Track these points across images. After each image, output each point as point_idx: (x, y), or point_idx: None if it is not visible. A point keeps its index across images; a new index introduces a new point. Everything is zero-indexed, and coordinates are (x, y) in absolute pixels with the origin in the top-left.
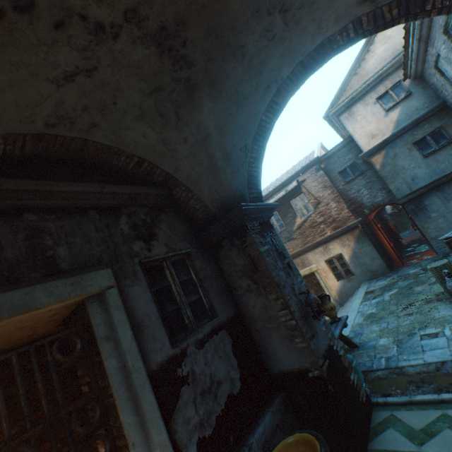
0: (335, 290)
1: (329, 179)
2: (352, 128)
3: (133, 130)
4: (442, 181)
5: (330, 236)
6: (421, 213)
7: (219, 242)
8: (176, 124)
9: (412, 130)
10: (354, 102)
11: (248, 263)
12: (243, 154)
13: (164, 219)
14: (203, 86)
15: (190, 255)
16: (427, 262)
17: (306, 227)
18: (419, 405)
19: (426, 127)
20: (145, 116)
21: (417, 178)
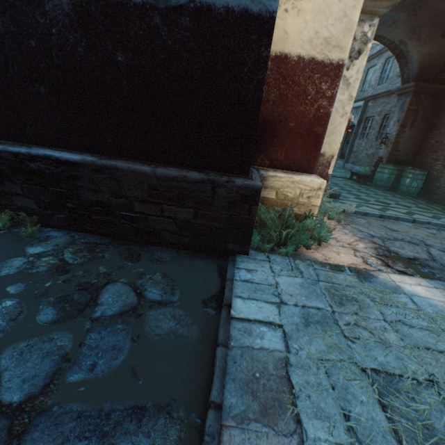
0: None
1: None
2: None
3: None
4: None
5: None
6: None
7: None
8: None
9: None
10: None
11: None
12: None
13: None
14: None
15: None
16: None
17: None
18: None
19: None
20: None
21: None
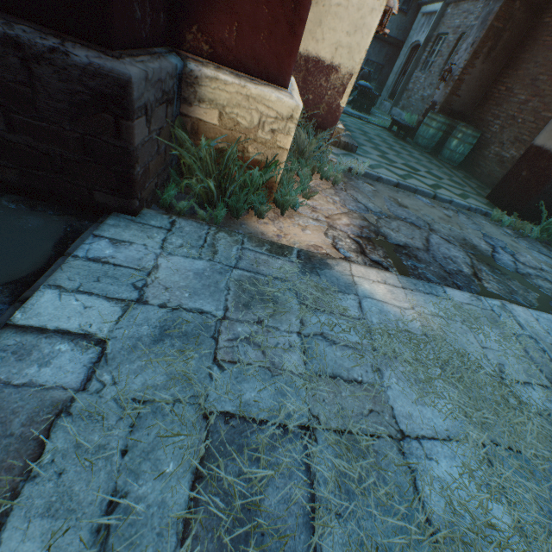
0: None
1: None
2: None
3: None
4: (378, 36)
5: None
6: None
7: None
8: None
9: None
10: None
11: None
12: None
13: None
14: None
15: None
16: None
17: None
18: None
19: None
20: None
21: None
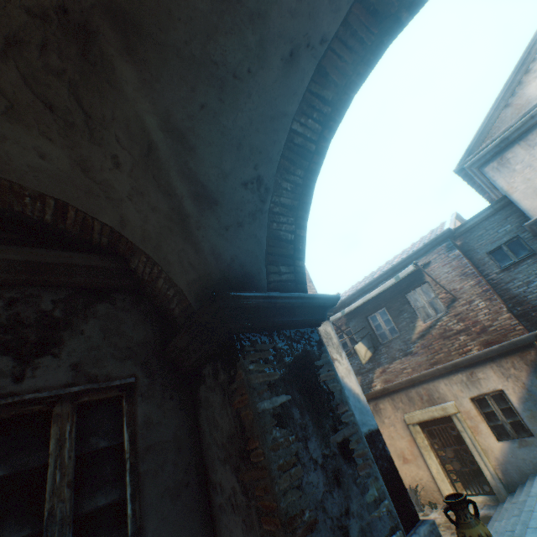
0: (493, 458)
1: (471, 262)
2: (506, 182)
3: (15, 142)
4: None
5: (479, 356)
6: None
7: (200, 368)
8: (87, 127)
9: None
10: (507, 144)
11: (236, 434)
12: (253, 194)
13: (100, 314)
14: (102, 26)
15: (134, 390)
16: None
17: (434, 337)
18: None
19: None
20: (22, 111)
21: None
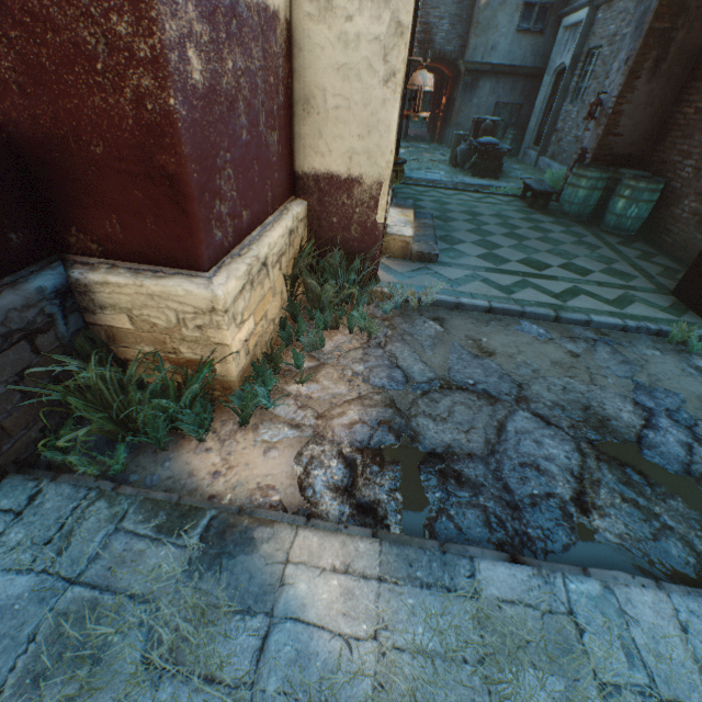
0: None
1: None
2: None
3: None
4: (506, 71)
5: None
6: (470, 94)
7: None
8: None
9: None
10: None
11: None
12: None
13: None
14: None
15: None
16: (436, 146)
17: None
18: (422, 187)
19: None
20: None
21: (496, 51)
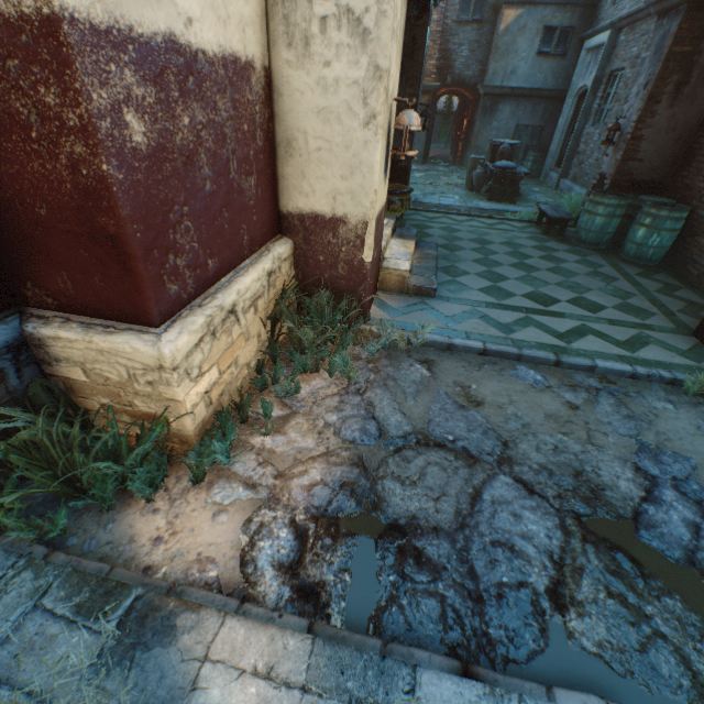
0: None
1: None
2: None
3: None
4: (526, 94)
5: None
6: (489, 117)
7: None
8: None
9: (558, 9)
10: None
11: (408, 47)
12: None
13: None
14: None
15: None
16: (455, 169)
17: None
18: (433, 213)
19: (567, 17)
20: None
21: (516, 75)
